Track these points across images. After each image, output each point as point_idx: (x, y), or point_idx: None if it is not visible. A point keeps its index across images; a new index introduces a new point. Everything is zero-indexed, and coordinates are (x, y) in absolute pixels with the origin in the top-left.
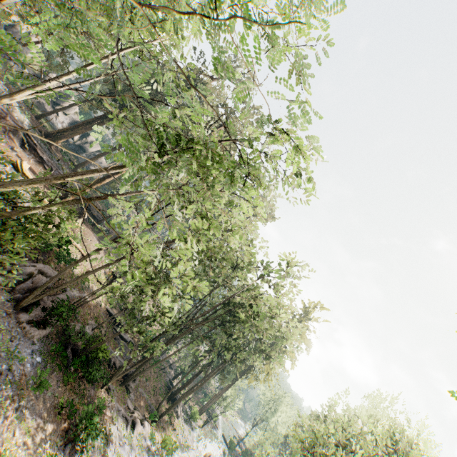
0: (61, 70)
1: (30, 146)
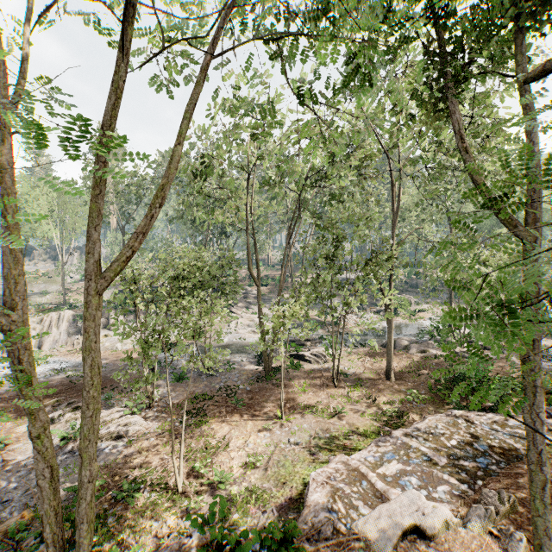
0: None
1: None
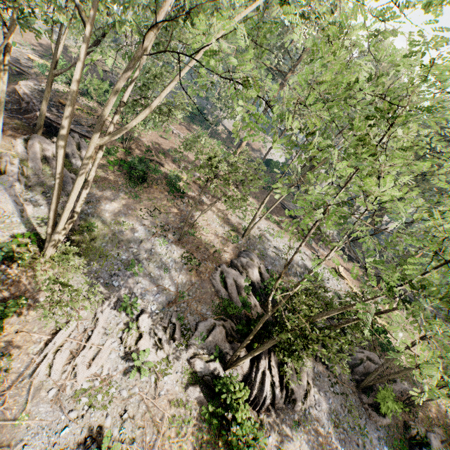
0: (346, 190)
1: (340, 250)
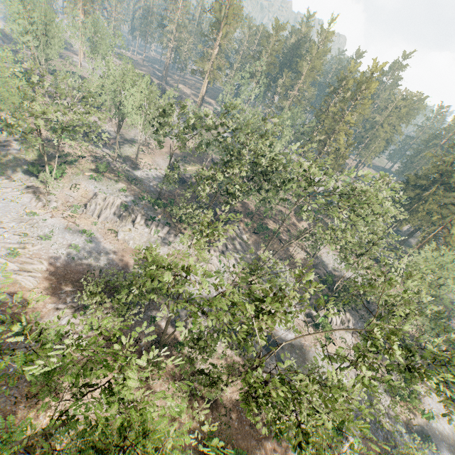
0: None
1: None
